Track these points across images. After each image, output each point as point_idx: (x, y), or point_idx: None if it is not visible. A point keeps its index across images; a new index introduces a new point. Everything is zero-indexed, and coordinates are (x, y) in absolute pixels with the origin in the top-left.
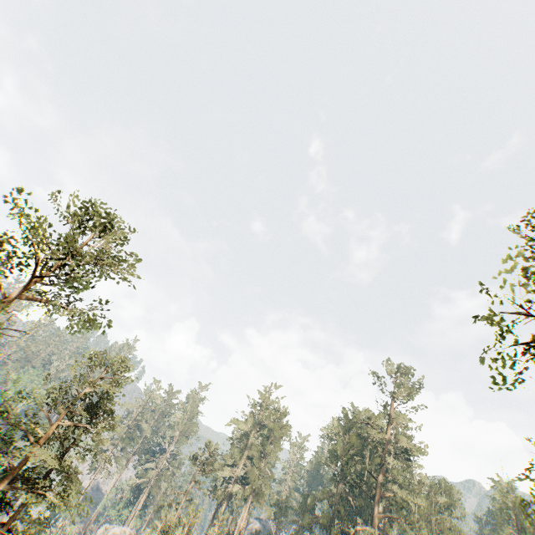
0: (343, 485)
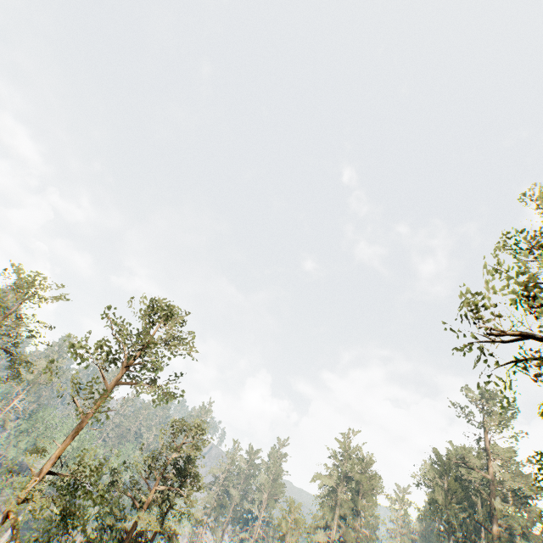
0: (453, 541)
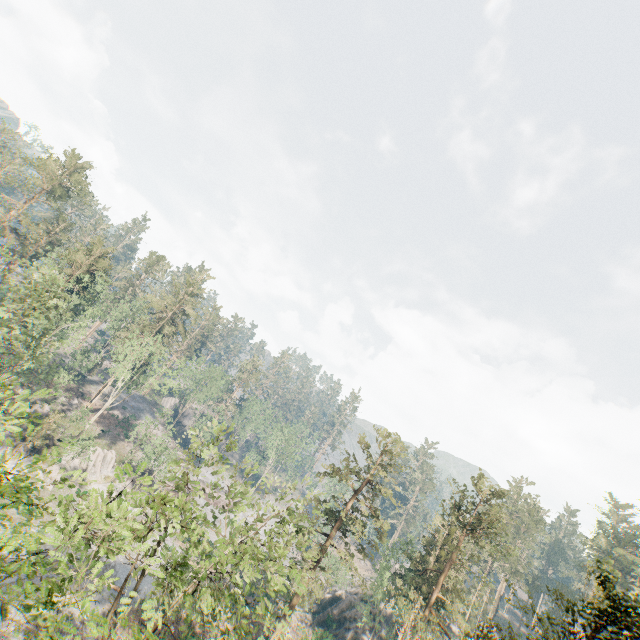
0: None
